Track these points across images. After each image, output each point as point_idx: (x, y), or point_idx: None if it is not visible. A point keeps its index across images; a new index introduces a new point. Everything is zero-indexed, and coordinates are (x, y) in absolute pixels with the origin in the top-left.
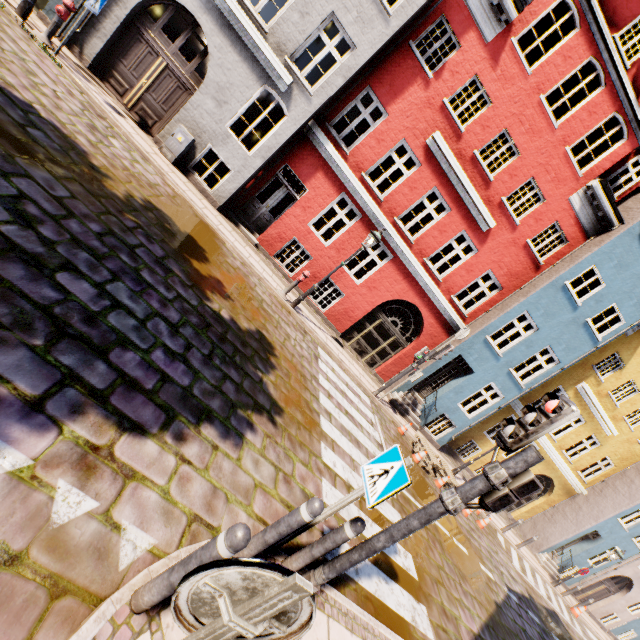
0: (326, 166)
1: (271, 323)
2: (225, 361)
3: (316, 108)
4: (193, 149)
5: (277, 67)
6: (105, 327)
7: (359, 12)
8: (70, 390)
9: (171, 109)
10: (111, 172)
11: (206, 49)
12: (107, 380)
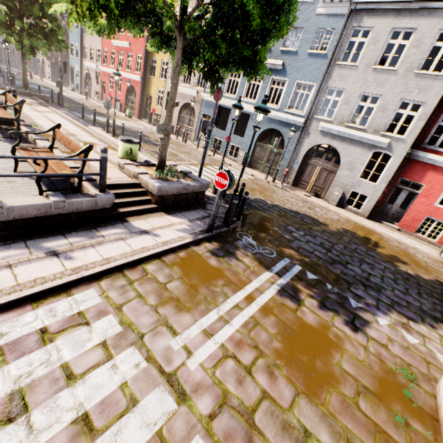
0: (432, 166)
1: (441, 274)
2: (428, 296)
3: (410, 143)
4: (343, 195)
5: (377, 139)
6: (372, 282)
7: (418, 88)
8: (381, 303)
9: (327, 183)
10: (326, 222)
11: (336, 152)
12: (388, 301)
